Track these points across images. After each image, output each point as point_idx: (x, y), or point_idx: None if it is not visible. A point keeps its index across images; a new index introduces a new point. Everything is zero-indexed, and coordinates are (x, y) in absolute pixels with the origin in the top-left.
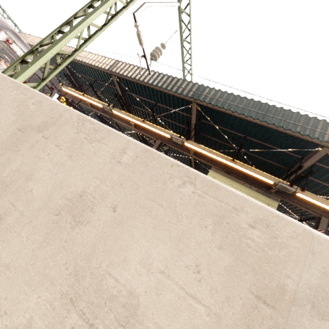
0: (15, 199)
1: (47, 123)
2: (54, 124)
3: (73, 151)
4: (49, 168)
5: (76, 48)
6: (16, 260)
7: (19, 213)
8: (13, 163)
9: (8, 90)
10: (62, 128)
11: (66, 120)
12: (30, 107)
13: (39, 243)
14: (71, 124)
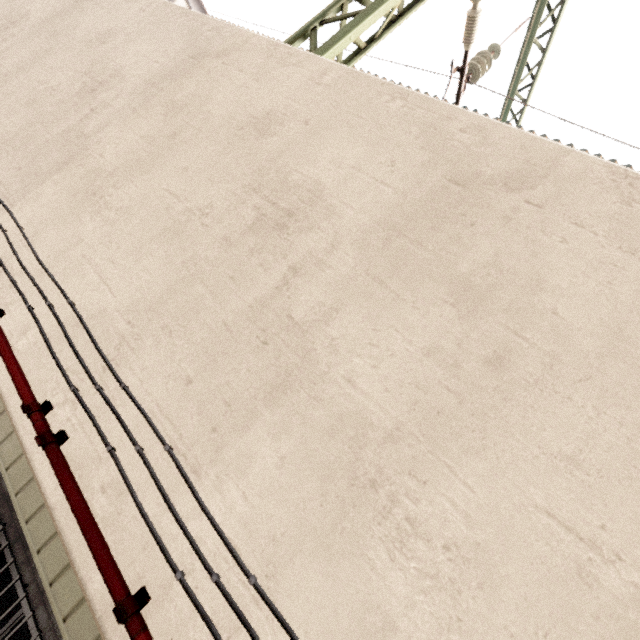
0: (517, 324)
1: (523, 173)
2: (544, 177)
3: (635, 242)
4: (580, 270)
5: (376, 34)
6: (589, 452)
7: (544, 354)
8: (473, 248)
9: (381, 99)
10: (574, 189)
11: (575, 172)
12: (458, 138)
13: (637, 427)
14: (594, 181)
